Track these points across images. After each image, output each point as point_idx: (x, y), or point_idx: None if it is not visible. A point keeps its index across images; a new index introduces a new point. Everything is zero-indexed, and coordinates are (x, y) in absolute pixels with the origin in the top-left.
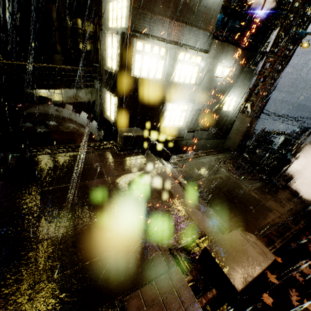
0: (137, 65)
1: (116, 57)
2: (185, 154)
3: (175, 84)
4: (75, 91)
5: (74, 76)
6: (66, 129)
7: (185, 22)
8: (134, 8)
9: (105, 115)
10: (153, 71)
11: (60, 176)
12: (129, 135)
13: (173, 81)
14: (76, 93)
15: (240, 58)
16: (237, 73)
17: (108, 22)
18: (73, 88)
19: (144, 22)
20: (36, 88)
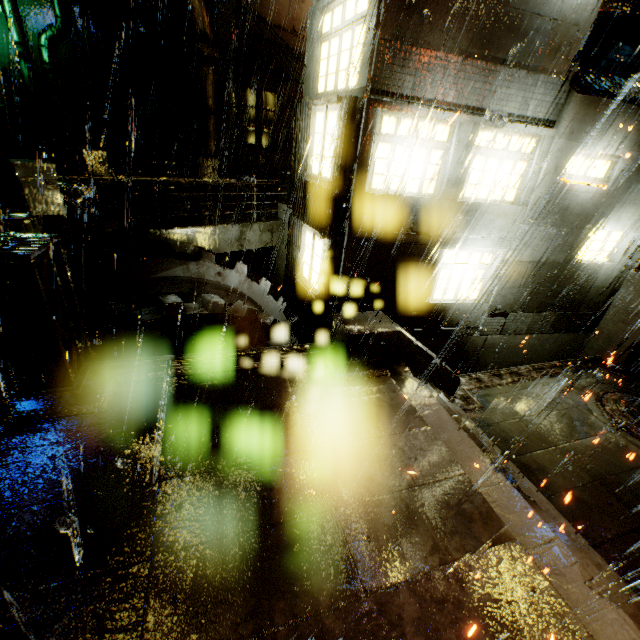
0: (380, 168)
1: (334, 153)
2: (488, 372)
3: (466, 206)
4: (240, 228)
5: (238, 197)
6: (219, 310)
7: (502, 60)
8: (382, 41)
9: (298, 277)
10: (415, 178)
11: (203, 441)
12: (361, 331)
13: (461, 199)
14: (241, 232)
15: (639, 132)
16: (630, 171)
17: (316, 84)
18: (236, 222)
19: (402, 71)
20: (167, 226)
